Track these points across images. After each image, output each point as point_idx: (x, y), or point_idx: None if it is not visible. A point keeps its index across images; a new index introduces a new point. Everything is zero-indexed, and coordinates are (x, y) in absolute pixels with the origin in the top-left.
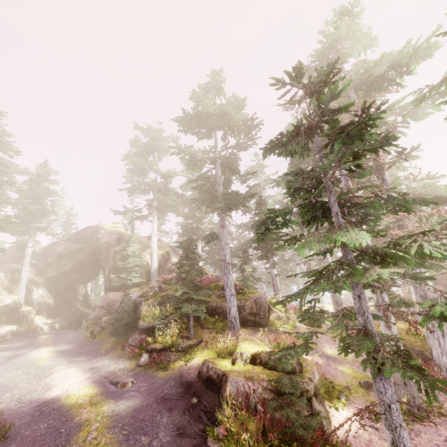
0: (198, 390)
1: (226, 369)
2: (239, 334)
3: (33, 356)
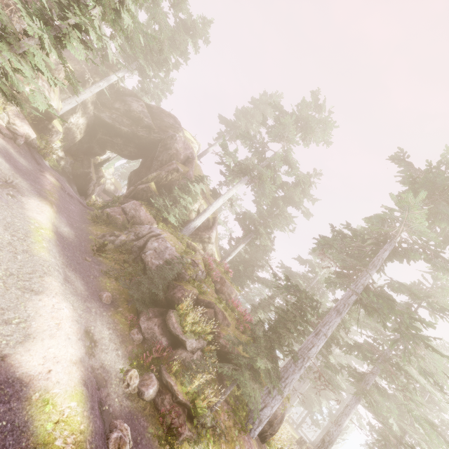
0: None
1: None
2: None
3: (31, 212)
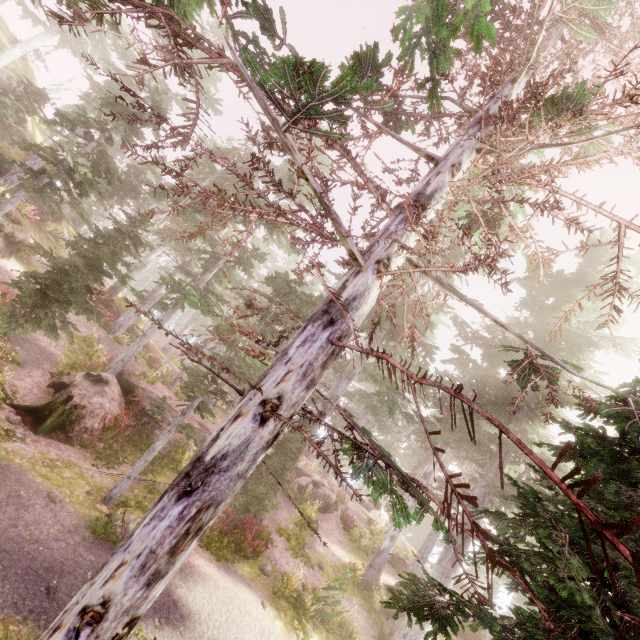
0: None
1: None
2: None
3: None
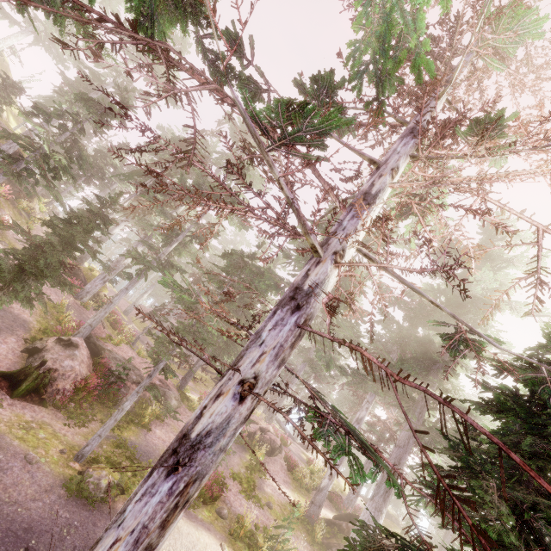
0: None
1: None
2: None
3: None
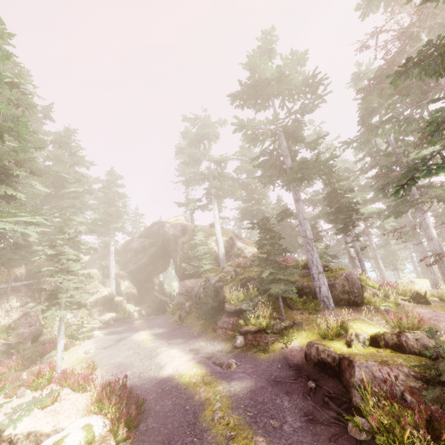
0: (310, 373)
1: (342, 351)
2: (336, 314)
3: (137, 339)
